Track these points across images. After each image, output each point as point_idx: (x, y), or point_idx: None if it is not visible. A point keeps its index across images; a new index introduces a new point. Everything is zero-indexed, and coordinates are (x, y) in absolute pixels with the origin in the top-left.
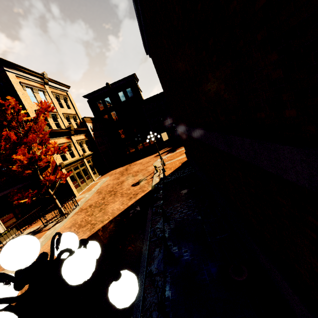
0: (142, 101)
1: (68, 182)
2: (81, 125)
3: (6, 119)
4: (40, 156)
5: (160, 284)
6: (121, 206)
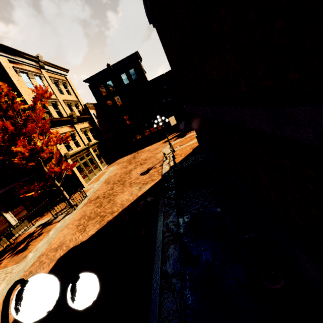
0: (147, 82)
1: (75, 173)
2: (84, 113)
3: (1, 109)
4: (42, 147)
5: (178, 288)
6: (130, 197)
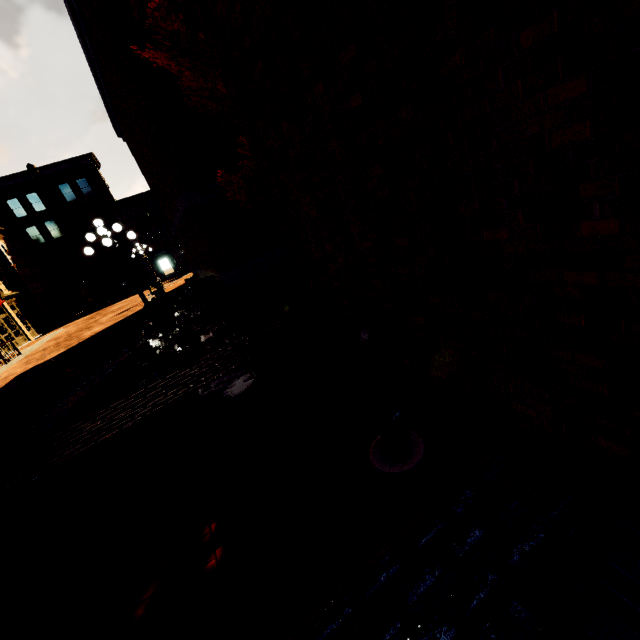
0: (113, 203)
1: None
2: None
3: None
4: None
5: None
6: (105, 326)
